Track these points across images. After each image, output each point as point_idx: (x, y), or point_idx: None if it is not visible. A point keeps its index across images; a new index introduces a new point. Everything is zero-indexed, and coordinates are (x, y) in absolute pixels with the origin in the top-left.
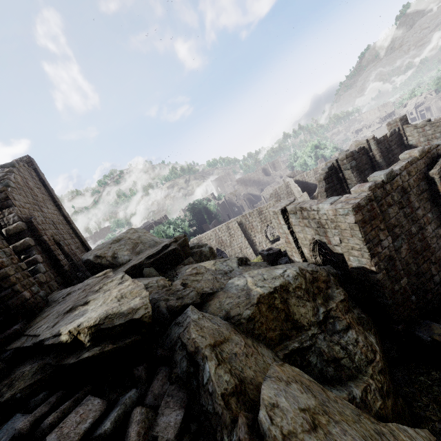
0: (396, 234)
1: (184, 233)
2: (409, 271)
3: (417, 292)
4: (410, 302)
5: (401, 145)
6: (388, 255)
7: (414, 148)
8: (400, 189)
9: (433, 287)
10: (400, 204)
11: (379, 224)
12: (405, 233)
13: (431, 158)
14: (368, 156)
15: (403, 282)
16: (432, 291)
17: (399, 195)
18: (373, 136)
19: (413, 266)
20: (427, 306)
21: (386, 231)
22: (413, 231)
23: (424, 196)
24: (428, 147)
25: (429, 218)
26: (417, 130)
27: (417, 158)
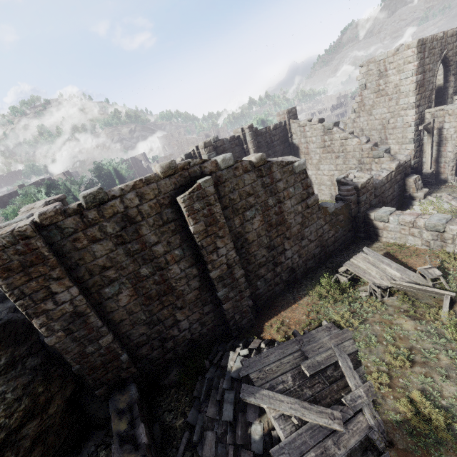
0: (109, 278)
1: (74, 199)
2: (135, 321)
3: (149, 343)
4: (119, 361)
5: (285, 142)
6: (72, 311)
7: (297, 148)
8: (119, 217)
9: (178, 334)
10: (119, 238)
11: (48, 272)
12: (128, 276)
13: (188, 177)
14: (243, 148)
15: (104, 341)
16: (175, 339)
17: (117, 226)
18: (249, 126)
19: (143, 314)
20: (165, 355)
21: (68, 281)
22: (144, 273)
23: (171, 227)
24: (186, 162)
25: (177, 255)
26: (300, 129)
27: (160, 176)
